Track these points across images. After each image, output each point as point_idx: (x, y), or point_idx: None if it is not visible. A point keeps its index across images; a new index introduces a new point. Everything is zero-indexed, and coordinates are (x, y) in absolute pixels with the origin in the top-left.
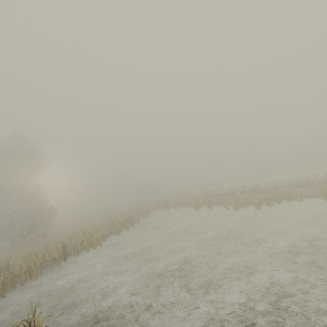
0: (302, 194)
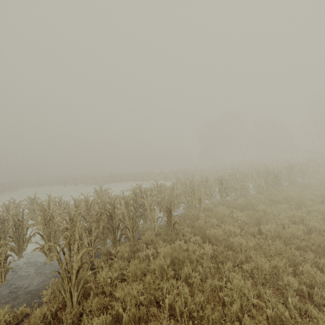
0: (130, 179)
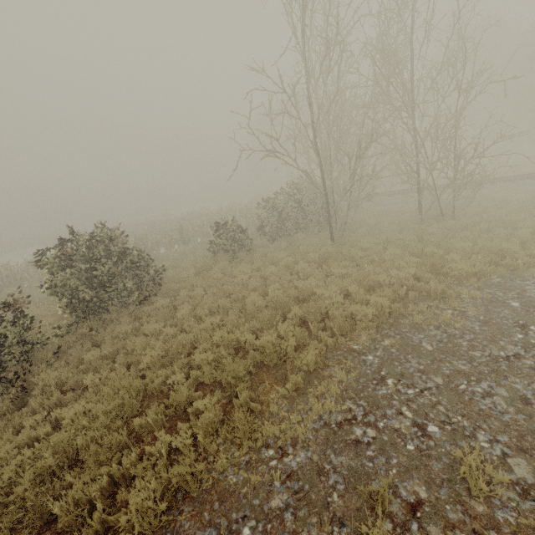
0: None
